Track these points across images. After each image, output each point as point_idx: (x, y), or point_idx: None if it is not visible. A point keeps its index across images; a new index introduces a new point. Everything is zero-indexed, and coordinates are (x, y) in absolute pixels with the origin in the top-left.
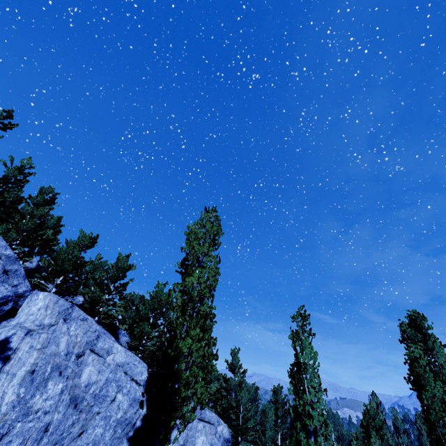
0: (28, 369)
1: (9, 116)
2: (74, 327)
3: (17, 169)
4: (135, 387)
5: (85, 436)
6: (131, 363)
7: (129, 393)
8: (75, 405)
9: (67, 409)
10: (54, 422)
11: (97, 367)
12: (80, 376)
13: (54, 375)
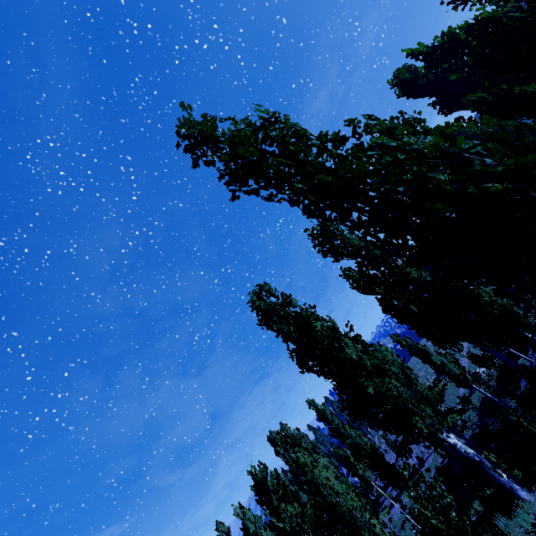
0: None
1: None
2: None
3: None
4: None
5: None
6: None
7: None
8: None
9: None
10: None
11: None
12: None
13: None
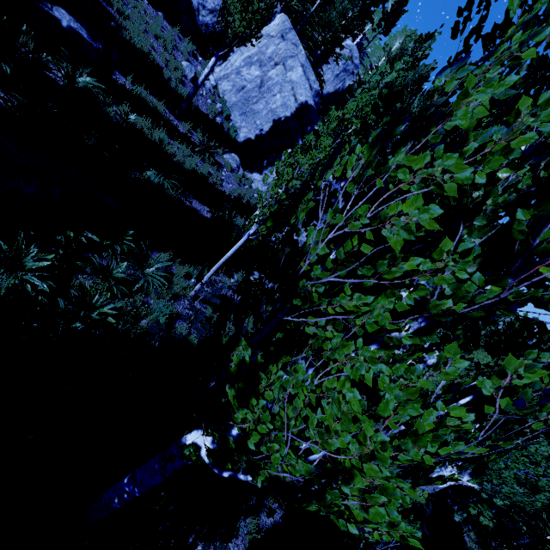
0: (249, 55)
1: None
2: (283, 44)
3: None
4: (291, 99)
5: (256, 105)
6: (299, 84)
7: (284, 97)
8: (260, 88)
9: (256, 88)
10: (247, 88)
11: (277, 72)
12: (268, 74)
13: (256, 64)
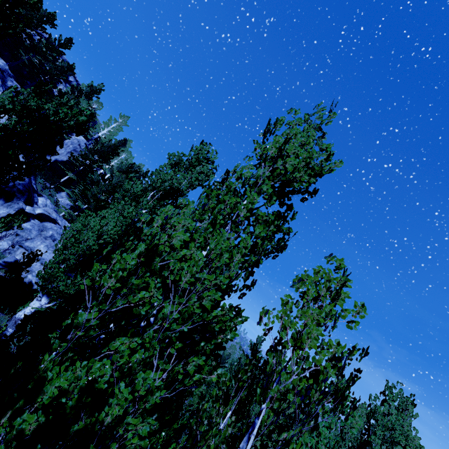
0: None
1: (69, 41)
2: None
3: (89, 87)
4: None
5: None
6: (2, 120)
7: None
8: None
9: None
10: None
11: None
12: None
13: None
